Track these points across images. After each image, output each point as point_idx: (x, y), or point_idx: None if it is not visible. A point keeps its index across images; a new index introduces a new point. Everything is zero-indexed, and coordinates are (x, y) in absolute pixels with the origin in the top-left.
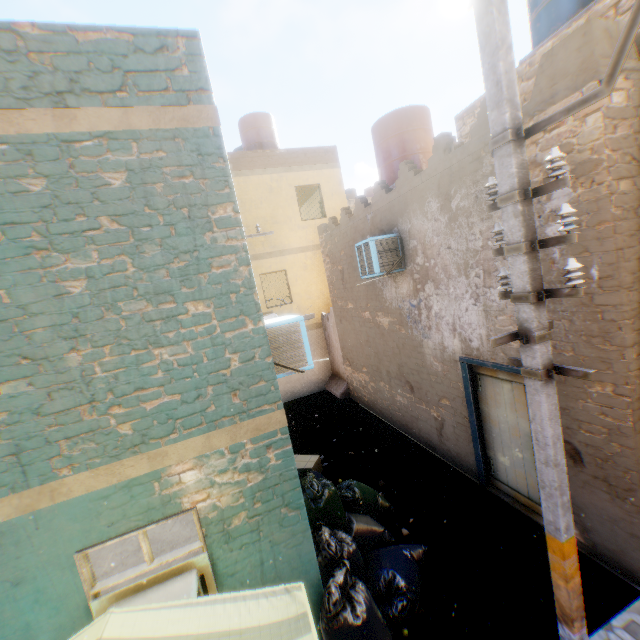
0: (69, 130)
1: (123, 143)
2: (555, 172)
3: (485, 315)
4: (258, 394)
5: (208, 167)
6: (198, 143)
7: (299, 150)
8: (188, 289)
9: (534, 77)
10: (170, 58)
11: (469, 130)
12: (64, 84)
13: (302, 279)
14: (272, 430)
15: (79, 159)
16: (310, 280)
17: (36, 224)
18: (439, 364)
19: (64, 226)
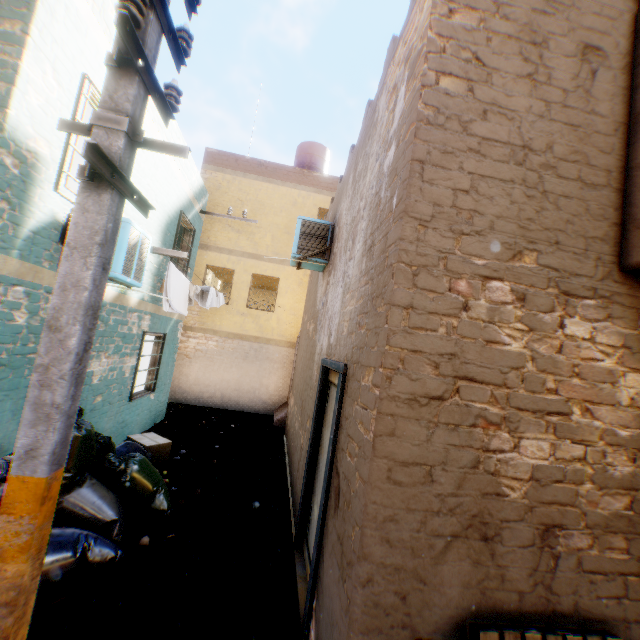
0: None
1: None
2: None
3: (342, 297)
4: None
5: None
6: None
7: (336, 178)
8: None
9: None
10: None
11: None
12: None
13: (293, 293)
14: None
15: None
16: (300, 297)
17: None
18: (316, 372)
19: None
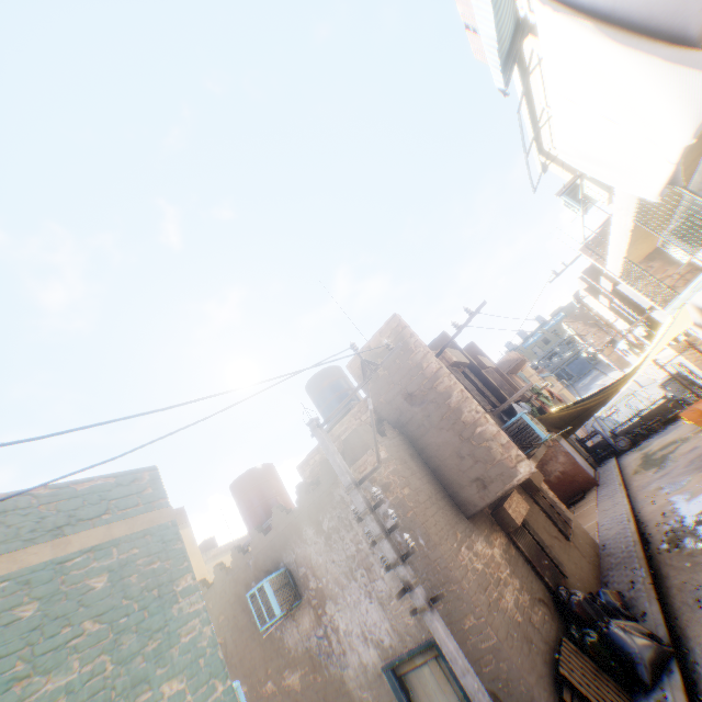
0: (65, 552)
1: (107, 550)
2: (379, 497)
3: (382, 606)
4: None
5: (171, 549)
6: (162, 534)
7: None
8: (162, 667)
9: (337, 440)
10: (140, 484)
11: (309, 473)
12: (64, 519)
13: None
14: None
15: (70, 574)
16: None
17: (23, 650)
18: (368, 691)
19: (50, 642)
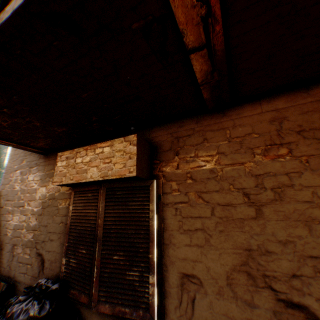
0: None
1: None
2: None
3: None
4: None
5: None
6: None
7: None
8: None
9: None
10: None
11: None
12: None
13: None
14: None
15: None
16: None
17: None
18: None
19: None
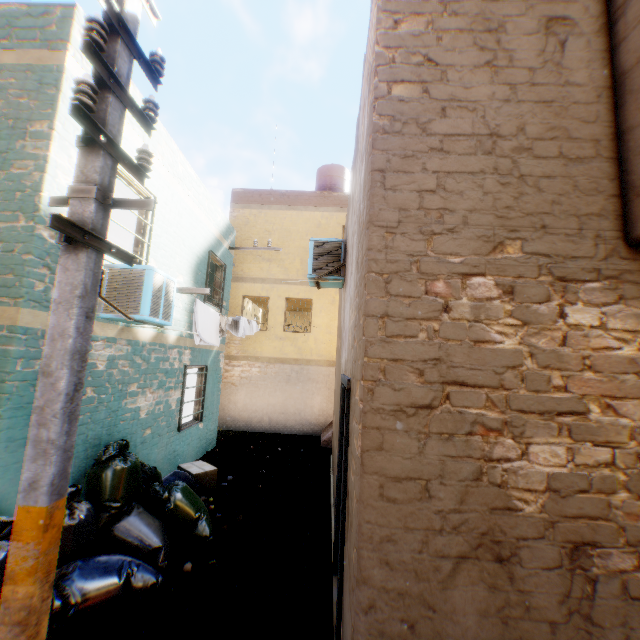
0: None
1: None
2: None
3: (349, 312)
4: (6, 285)
5: (44, 94)
6: (44, 76)
7: None
8: None
9: None
10: (49, 21)
11: None
12: None
13: (327, 312)
14: (3, 324)
15: None
16: (335, 315)
17: None
18: None
19: None
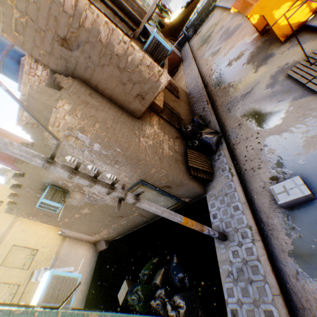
0: None
1: None
2: (74, 162)
3: (111, 180)
4: None
5: None
6: None
7: None
8: None
9: None
10: None
11: None
12: None
13: (29, 236)
14: None
15: None
16: (34, 231)
17: None
18: None
19: None
